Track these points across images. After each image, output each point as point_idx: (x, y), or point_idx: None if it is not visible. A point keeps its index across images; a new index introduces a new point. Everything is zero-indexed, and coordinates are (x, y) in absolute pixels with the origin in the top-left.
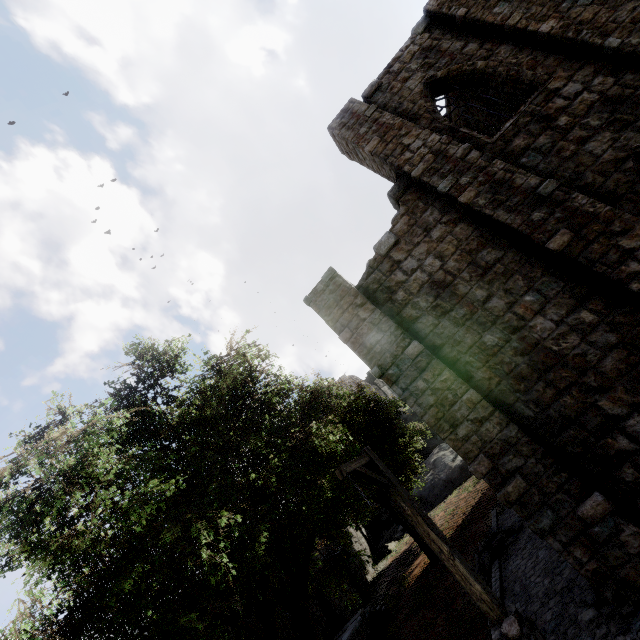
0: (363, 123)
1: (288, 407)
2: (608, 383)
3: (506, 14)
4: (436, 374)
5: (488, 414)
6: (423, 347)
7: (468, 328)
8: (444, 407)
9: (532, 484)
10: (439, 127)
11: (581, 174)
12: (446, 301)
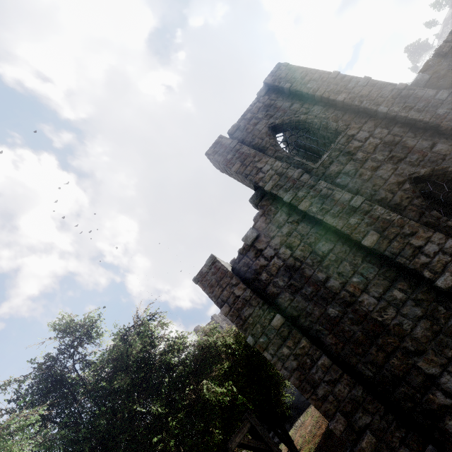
0: (229, 152)
1: (184, 360)
2: (421, 347)
3: (315, 88)
4: (296, 342)
5: (338, 376)
6: (284, 320)
7: (315, 302)
8: (305, 370)
9: (380, 439)
10: (280, 156)
11: (377, 191)
12: (297, 281)
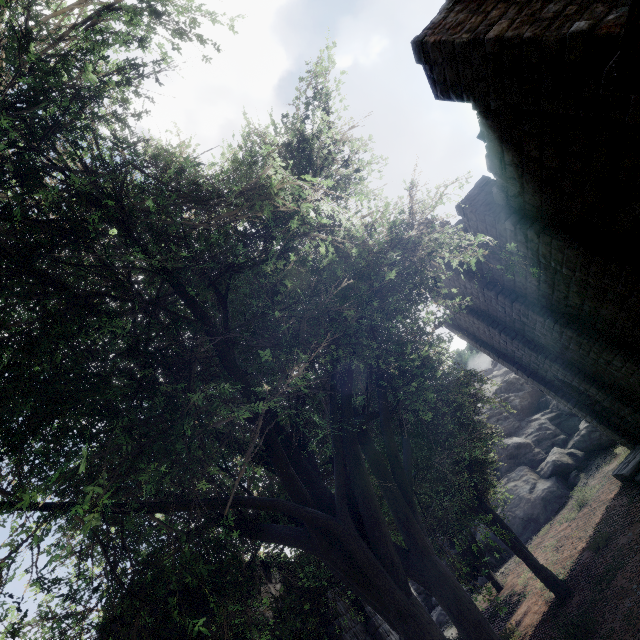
0: None
1: None
2: None
3: None
4: None
5: None
6: None
7: None
8: None
9: None
10: None
11: None
12: None
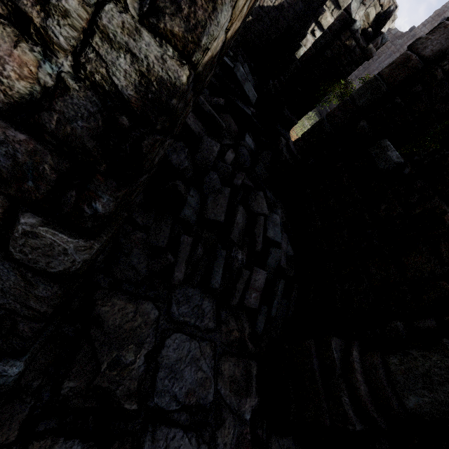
0: None
1: None
2: None
3: None
4: None
5: None
6: None
7: None
8: None
9: None
10: None
11: None
12: None
